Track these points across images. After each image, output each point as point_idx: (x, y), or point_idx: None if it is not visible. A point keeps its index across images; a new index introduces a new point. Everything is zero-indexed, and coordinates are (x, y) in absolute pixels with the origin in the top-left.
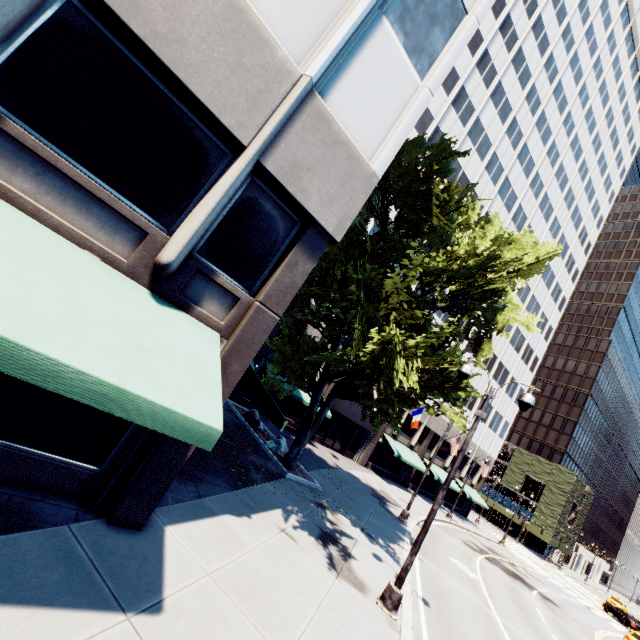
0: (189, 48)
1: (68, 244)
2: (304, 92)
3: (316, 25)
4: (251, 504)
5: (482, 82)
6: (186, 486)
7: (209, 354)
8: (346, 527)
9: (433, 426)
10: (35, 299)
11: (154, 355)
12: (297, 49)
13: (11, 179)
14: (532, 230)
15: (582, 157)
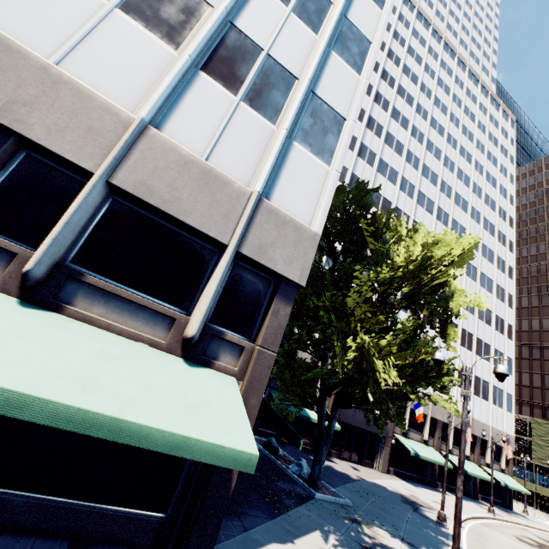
0: (183, 202)
1: (128, 341)
2: (256, 201)
3: (254, 161)
4: (291, 530)
5: (374, 135)
6: (232, 522)
7: (233, 396)
8: (385, 539)
9: (438, 415)
10: (123, 386)
11: (199, 406)
12: (245, 178)
13: (91, 310)
14: (457, 222)
15: (473, 159)
